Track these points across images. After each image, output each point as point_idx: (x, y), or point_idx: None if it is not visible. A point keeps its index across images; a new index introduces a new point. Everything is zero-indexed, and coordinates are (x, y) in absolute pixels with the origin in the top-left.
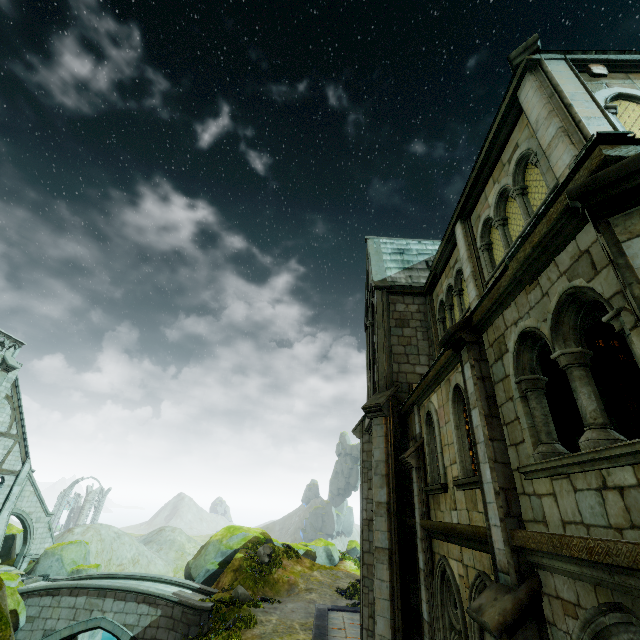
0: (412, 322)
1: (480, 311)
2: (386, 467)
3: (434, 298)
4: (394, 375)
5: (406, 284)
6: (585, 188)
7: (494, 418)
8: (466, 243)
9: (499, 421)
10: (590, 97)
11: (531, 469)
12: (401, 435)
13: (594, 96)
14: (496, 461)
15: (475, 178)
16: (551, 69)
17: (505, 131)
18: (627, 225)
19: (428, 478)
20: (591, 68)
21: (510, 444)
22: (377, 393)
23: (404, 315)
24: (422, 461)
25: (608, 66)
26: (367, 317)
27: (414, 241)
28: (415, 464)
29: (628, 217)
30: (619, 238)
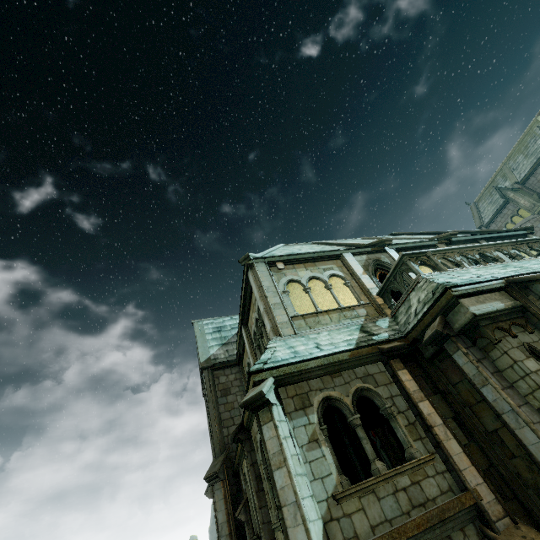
0: (232, 389)
1: (245, 420)
2: (228, 526)
3: (244, 368)
4: (225, 439)
5: (224, 360)
6: (245, 405)
7: (261, 491)
8: (248, 342)
9: (264, 492)
10: (275, 288)
11: (273, 527)
12: (237, 490)
13: (277, 288)
14: (264, 523)
15: (243, 307)
16: (258, 270)
17: (249, 289)
18: (263, 417)
19: (254, 528)
20: (277, 265)
21: (269, 508)
22: (215, 459)
23: (226, 385)
24: (249, 514)
25: (285, 262)
26: (203, 384)
27: (228, 318)
28: (244, 518)
29: (263, 413)
30: (261, 423)
